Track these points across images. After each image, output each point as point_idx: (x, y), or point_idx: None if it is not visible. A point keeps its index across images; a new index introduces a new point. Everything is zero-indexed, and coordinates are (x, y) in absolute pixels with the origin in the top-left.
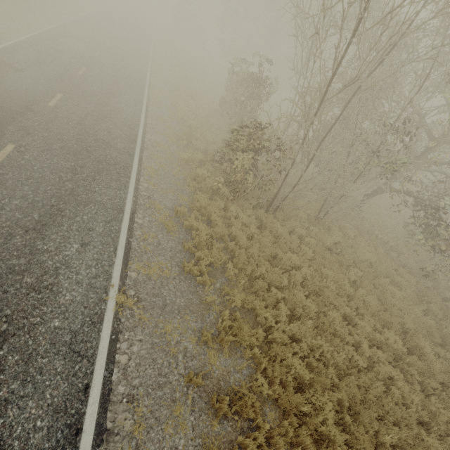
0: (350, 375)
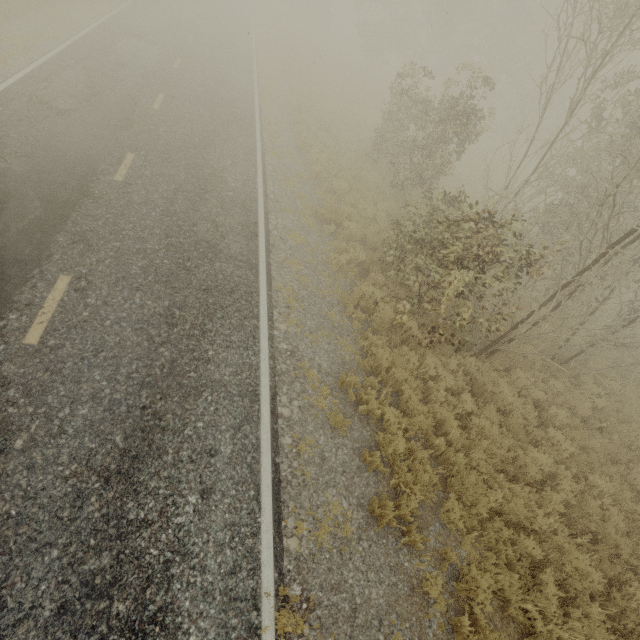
0: None
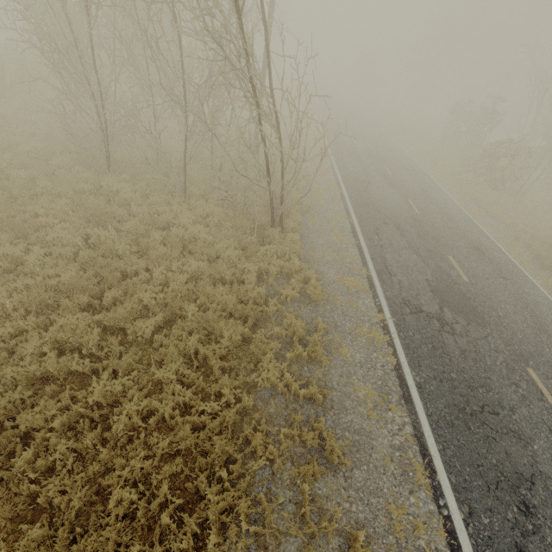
0: None
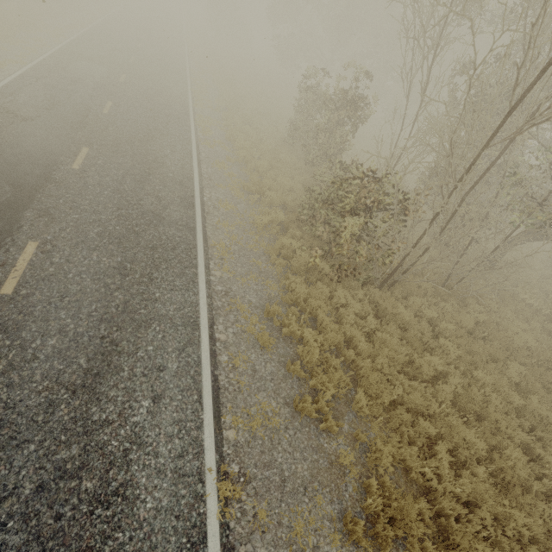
0: (551, 549)
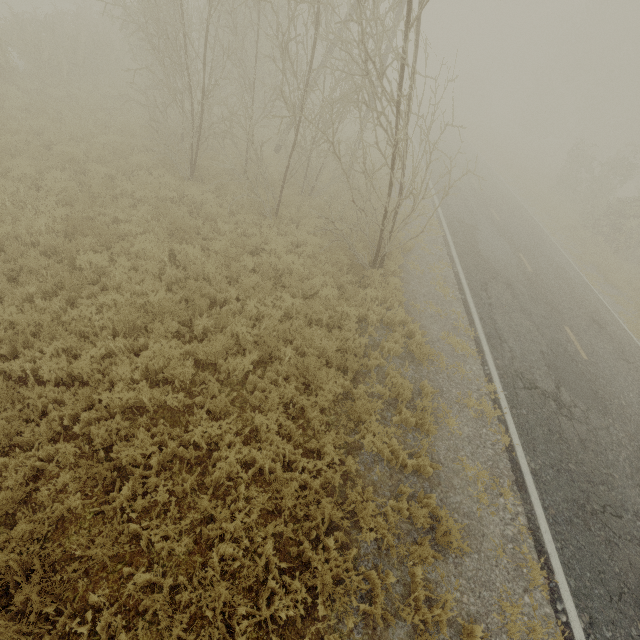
0: None
